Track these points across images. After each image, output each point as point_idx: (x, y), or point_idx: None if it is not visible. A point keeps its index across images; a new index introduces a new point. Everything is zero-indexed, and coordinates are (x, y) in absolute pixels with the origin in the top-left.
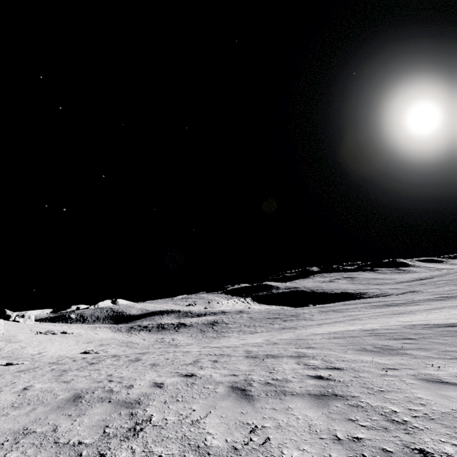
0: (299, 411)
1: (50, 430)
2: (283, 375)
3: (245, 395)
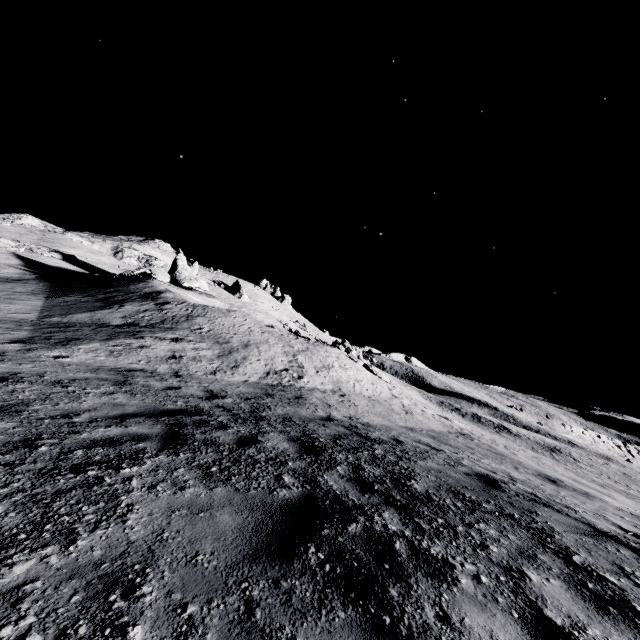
0: (635, 502)
1: (504, 446)
2: (635, 497)
3: (603, 486)
